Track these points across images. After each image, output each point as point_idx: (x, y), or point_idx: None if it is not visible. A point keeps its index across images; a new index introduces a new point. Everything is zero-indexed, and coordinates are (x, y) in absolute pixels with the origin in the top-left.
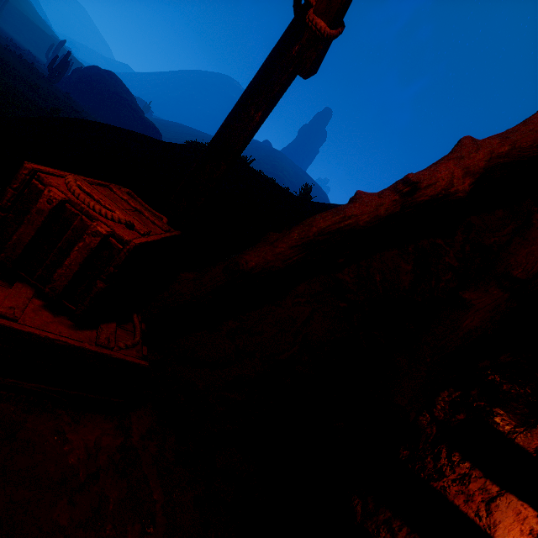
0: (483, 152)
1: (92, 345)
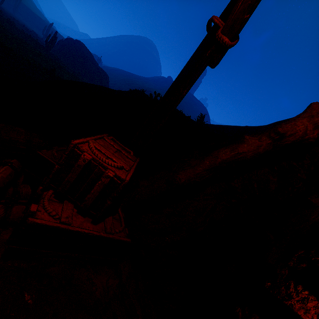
0: None
1: (104, 233)
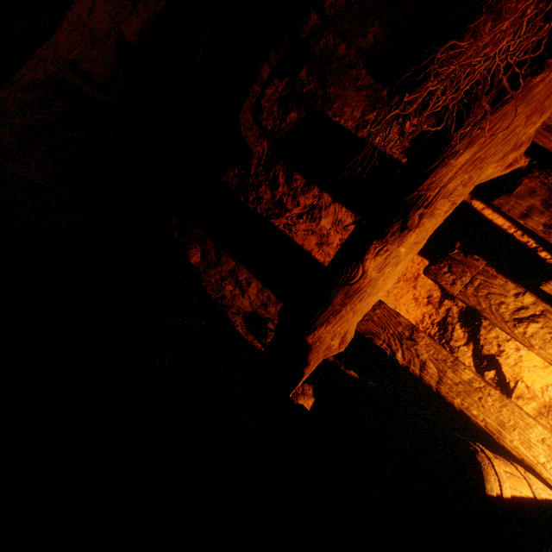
0: None
1: None
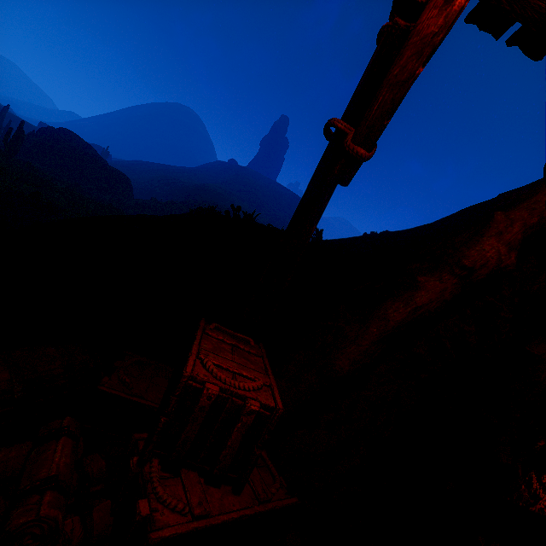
0: (517, 225)
1: (258, 505)
